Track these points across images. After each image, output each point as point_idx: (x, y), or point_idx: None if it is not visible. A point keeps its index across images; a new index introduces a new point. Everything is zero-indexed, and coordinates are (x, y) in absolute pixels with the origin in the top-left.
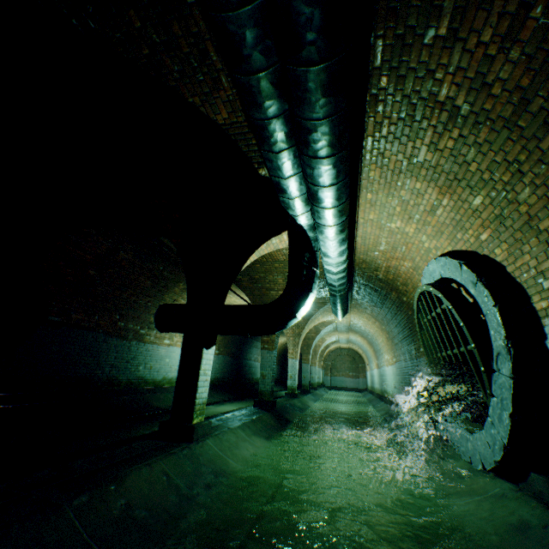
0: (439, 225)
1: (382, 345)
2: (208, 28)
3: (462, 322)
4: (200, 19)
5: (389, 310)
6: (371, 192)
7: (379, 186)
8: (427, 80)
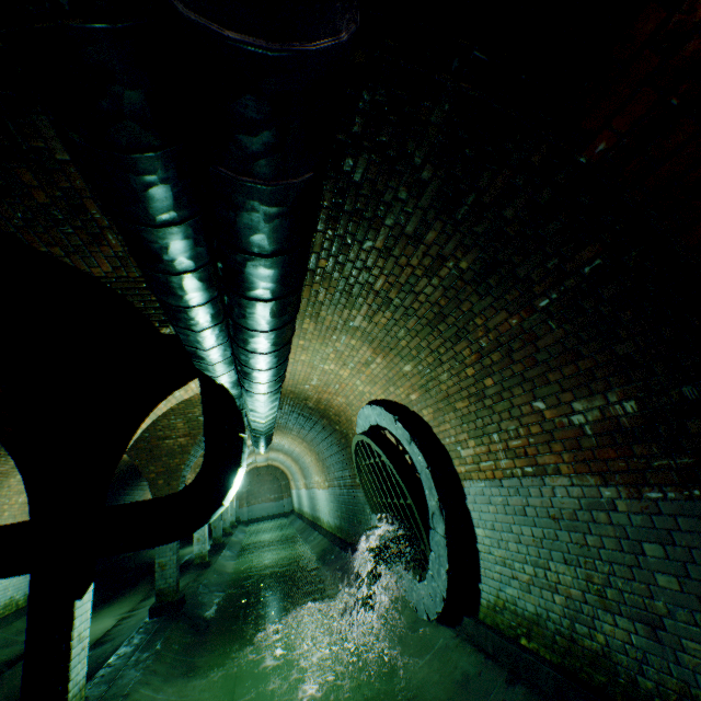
0: (374, 376)
1: (311, 465)
2: (90, 187)
3: (403, 483)
4: (77, 176)
5: (321, 434)
6: (304, 339)
7: (314, 336)
8: (365, 272)
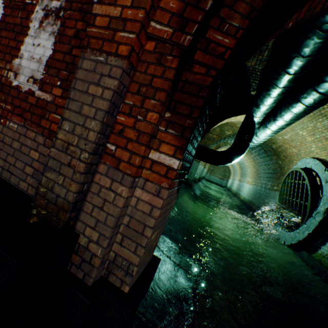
0: (327, 146)
1: (248, 173)
2: None
3: (310, 194)
4: None
5: (266, 162)
6: None
7: (308, 115)
8: None
